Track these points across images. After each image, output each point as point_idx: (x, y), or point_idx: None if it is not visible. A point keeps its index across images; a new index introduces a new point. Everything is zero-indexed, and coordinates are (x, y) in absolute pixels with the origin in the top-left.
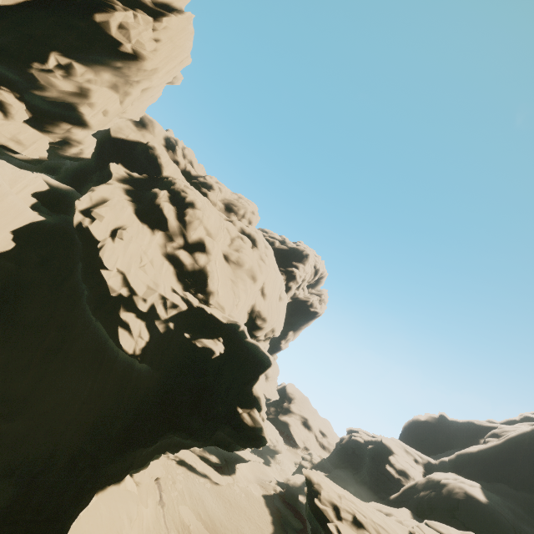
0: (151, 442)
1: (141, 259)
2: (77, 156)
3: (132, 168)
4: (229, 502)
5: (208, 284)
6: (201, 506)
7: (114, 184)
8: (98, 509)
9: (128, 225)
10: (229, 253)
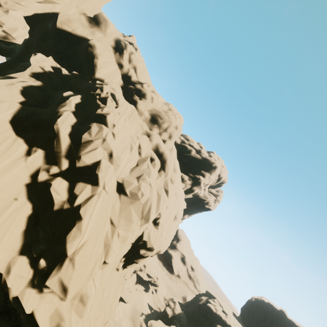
0: None
1: None
2: (4, 39)
3: (66, 63)
4: None
5: (65, 241)
6: None
7: (11, 79)
8: None
9: None
10: (124, 181)
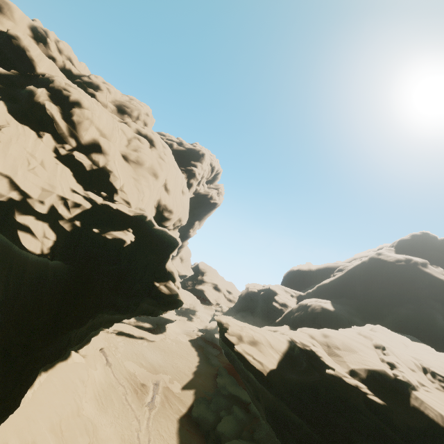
0: (81, 323)
1: (28, 161)
2: None
3: None
4: (164, 351)
5: (110, 183)
6: (142, 358)
7: None
8: (50, 382)
9: (2, 126)
10: (127, 153)
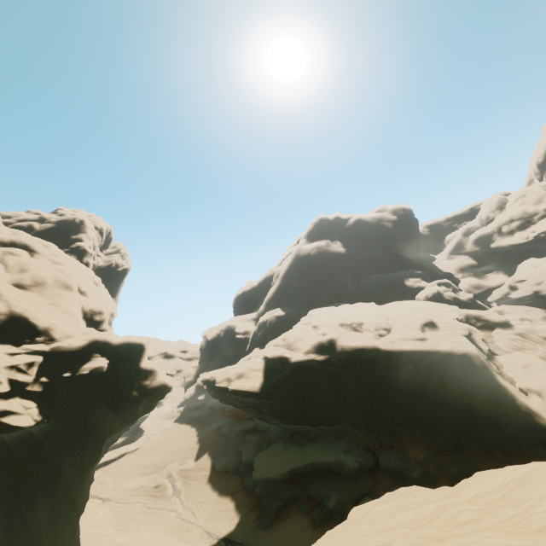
0: (98, 455)
1: None
2: None
3: None
4: (156, 447)
5: (36, 325)
6: (138, 469)
7: None
8: None
9: None
10: (17, 279)
